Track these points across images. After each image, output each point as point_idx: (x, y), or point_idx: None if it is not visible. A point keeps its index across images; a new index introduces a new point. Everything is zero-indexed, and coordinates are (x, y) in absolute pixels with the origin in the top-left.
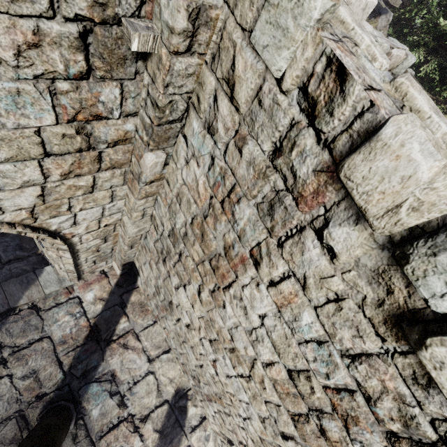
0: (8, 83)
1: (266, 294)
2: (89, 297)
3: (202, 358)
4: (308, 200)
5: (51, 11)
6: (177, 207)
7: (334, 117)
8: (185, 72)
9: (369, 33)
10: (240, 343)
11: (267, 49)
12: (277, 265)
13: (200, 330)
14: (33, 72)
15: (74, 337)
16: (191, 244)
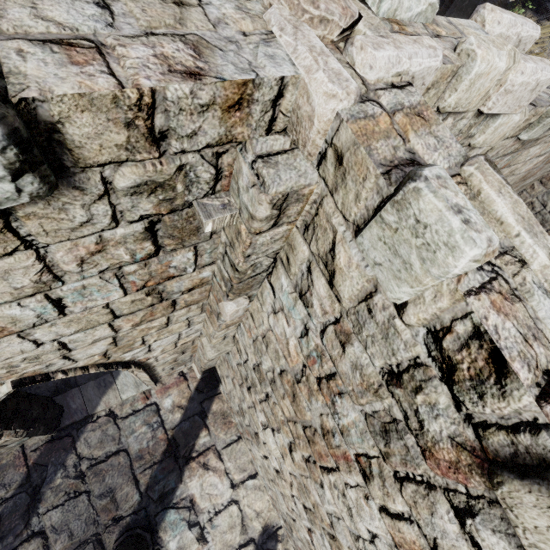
0: (73, 284)
1: (378, 516)
2: (167, 404)
3: (295, 515)
4: (441, 464)
5: (113, 223)
6: (263, 349)
7: (486, 404)
8: (270, 240)
9: (545, 235)
10: (343, 538)
11: (380, 268)
12: (394, 499)
13: (292, 486)
14: (98, 269)
15: (151, 452)
16: (280, 395)
